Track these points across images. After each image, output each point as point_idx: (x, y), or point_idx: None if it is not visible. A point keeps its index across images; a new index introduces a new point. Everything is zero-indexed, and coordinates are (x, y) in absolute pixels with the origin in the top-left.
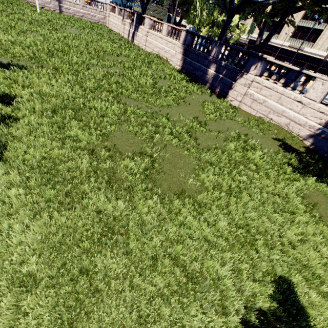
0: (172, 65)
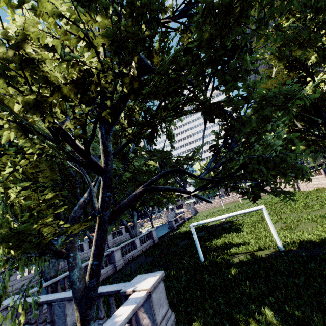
0: None
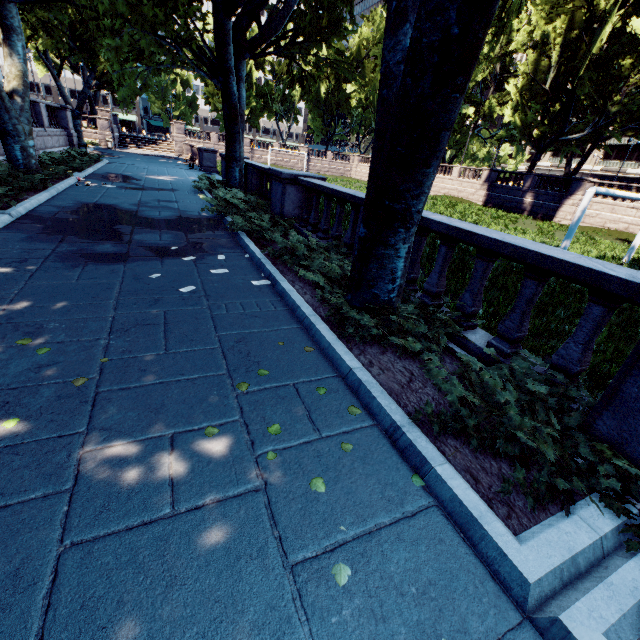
0: (472, 203)
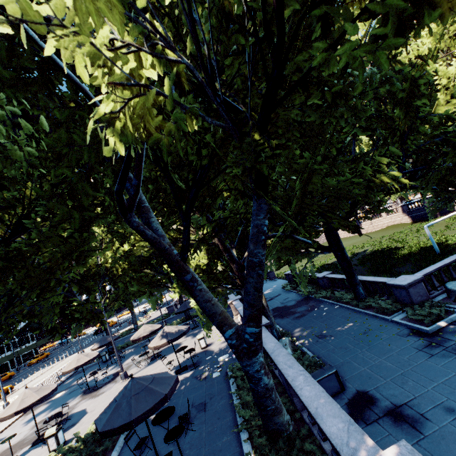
0: (405, 224)
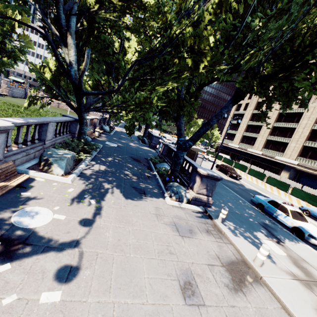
0: None
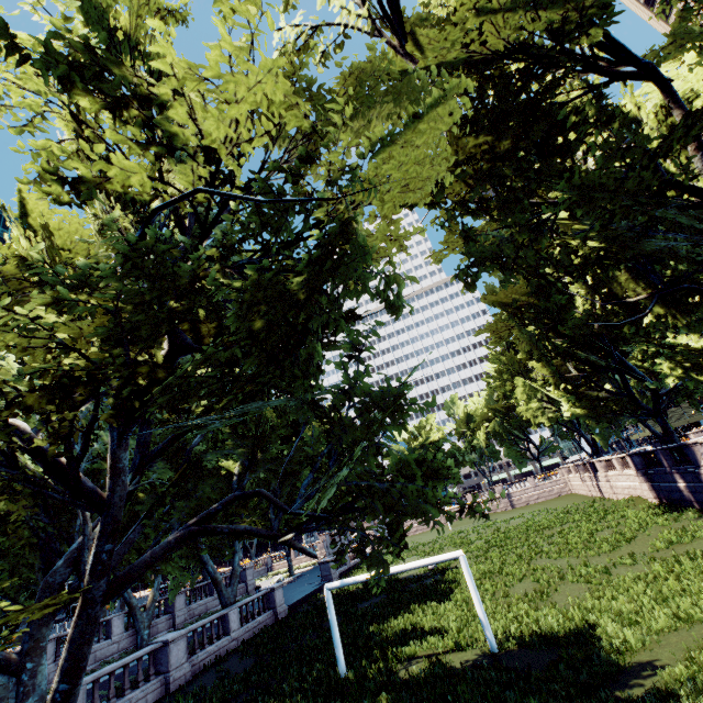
0: (649, 502)
